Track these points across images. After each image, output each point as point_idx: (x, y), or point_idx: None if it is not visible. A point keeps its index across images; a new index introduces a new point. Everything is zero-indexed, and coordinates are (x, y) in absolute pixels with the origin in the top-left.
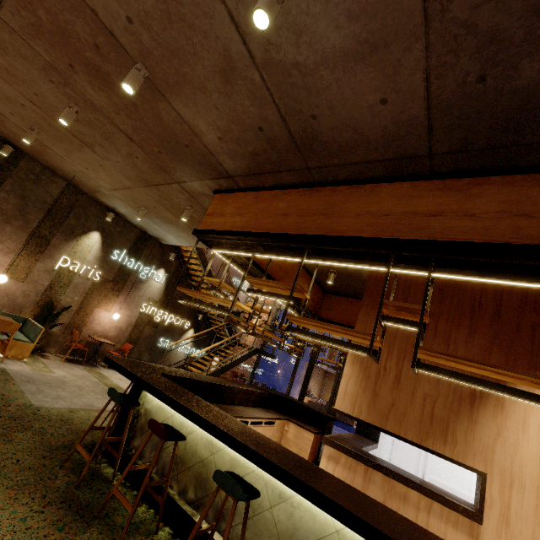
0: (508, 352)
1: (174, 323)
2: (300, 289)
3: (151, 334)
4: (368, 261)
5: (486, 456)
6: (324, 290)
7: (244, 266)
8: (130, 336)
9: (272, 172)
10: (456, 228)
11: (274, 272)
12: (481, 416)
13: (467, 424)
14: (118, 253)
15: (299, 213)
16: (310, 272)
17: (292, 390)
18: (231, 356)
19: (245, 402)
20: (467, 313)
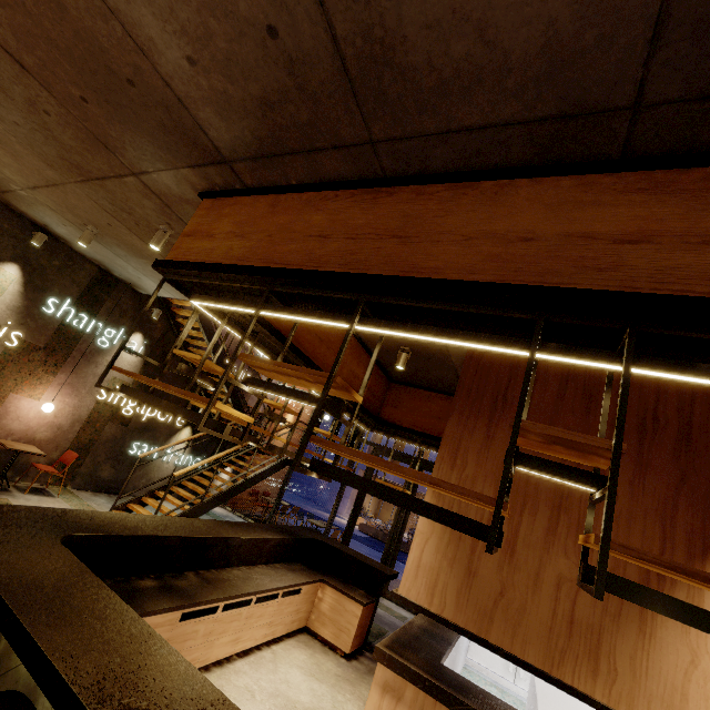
0: (706, 508)
1: (157, 418)
2: (344, 385)
3: (117, 435)
4: (482, 335)
5: (671, 705)
6: (389, 378)
7: (253, 333)
8: (77, 438)
9: (301, 151)
10: (686, 268)
11: (309, 347)
12: (660, 626)
13: (634, 640)
14: (56, 303)
15: (351, 233)
16: (369, 350)
17: (339, 507)
18: (244, 472)
19: (253, 558)
20: (634, 433)
